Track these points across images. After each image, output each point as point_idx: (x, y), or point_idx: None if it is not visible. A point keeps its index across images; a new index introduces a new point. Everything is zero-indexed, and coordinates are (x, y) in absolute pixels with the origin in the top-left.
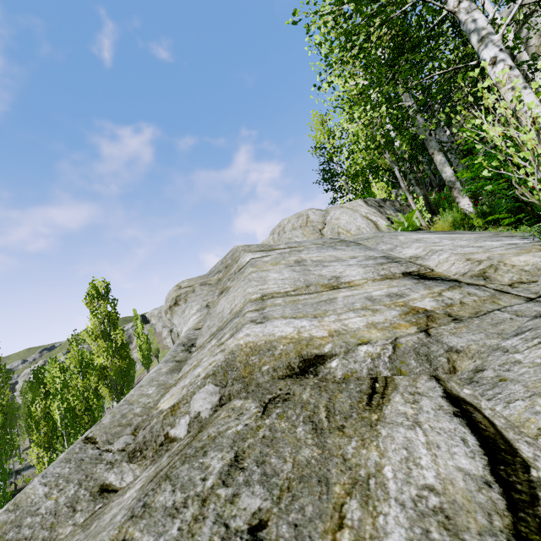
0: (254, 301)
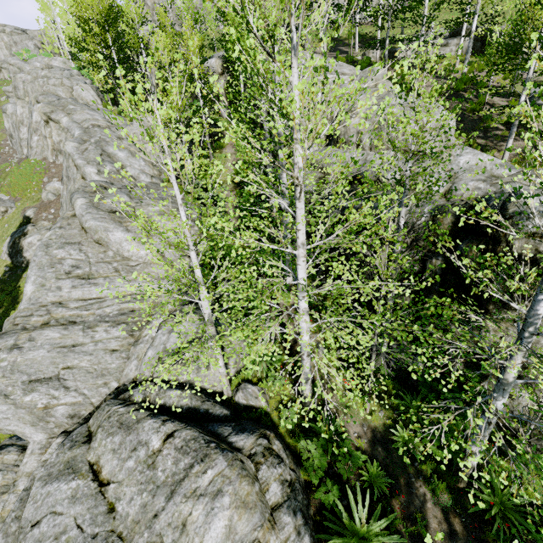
0: (88, 119)
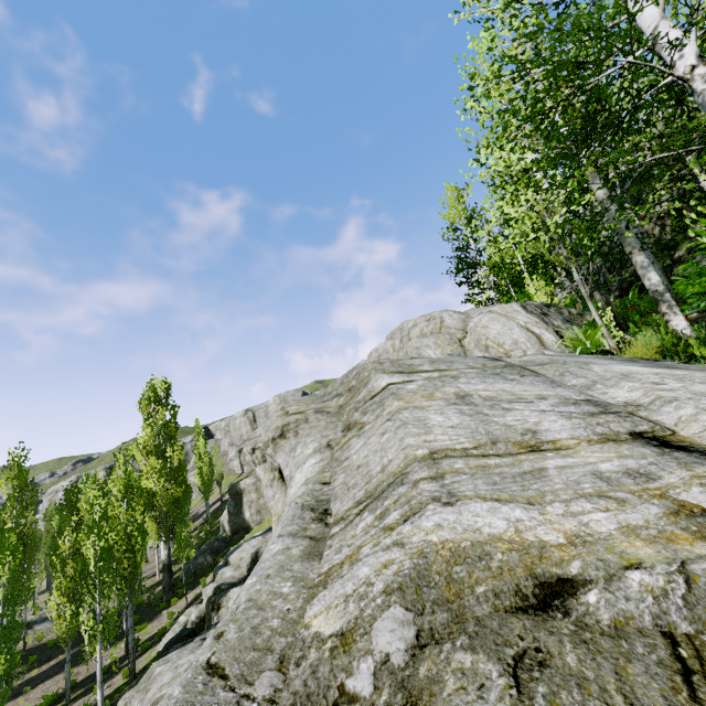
0: (421, 460)
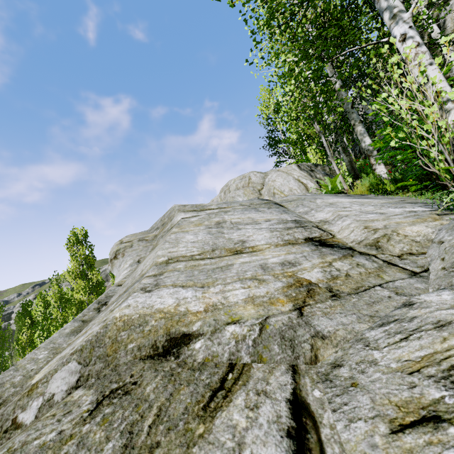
0: (158, 264)
